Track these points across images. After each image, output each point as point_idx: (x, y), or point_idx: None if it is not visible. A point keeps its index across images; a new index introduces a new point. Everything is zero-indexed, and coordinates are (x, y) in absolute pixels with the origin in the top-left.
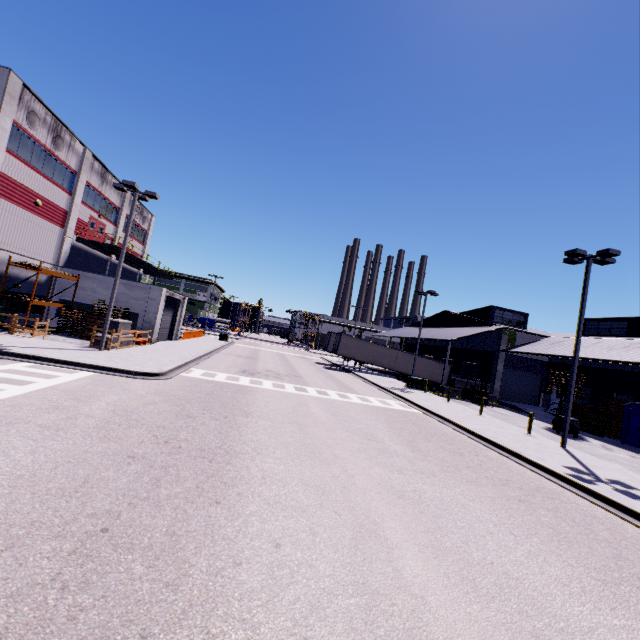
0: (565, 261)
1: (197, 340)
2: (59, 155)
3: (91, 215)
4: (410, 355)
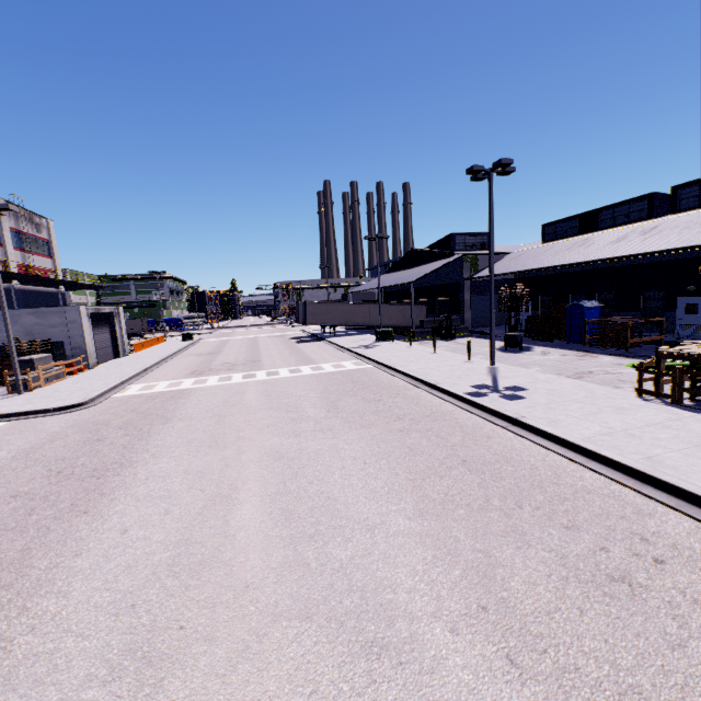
0: (472, 180)
1: (154, 349)
2: None
3: None
4: (383, 306)
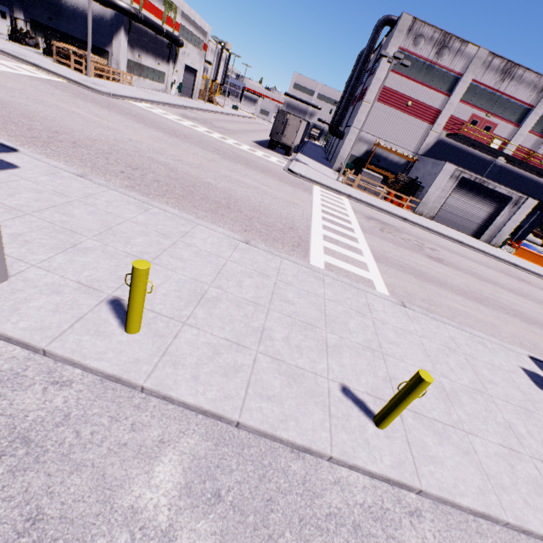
0: None
1: None
2: (442, 63)
3: (473, 114)
4: None
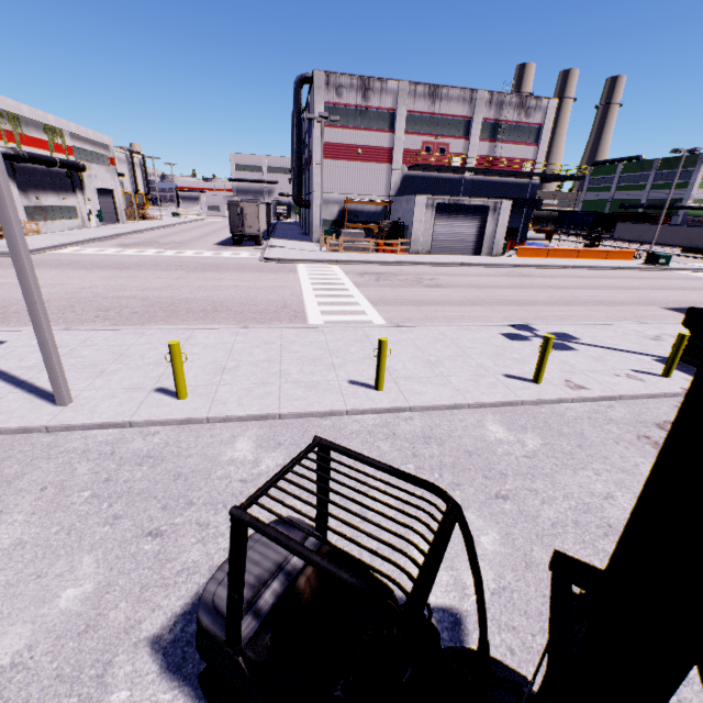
0: None
1: (553, 260)
2: (372, 105)
3: (423, 141)
4: None
